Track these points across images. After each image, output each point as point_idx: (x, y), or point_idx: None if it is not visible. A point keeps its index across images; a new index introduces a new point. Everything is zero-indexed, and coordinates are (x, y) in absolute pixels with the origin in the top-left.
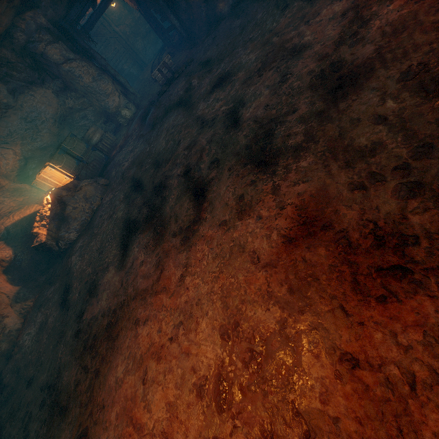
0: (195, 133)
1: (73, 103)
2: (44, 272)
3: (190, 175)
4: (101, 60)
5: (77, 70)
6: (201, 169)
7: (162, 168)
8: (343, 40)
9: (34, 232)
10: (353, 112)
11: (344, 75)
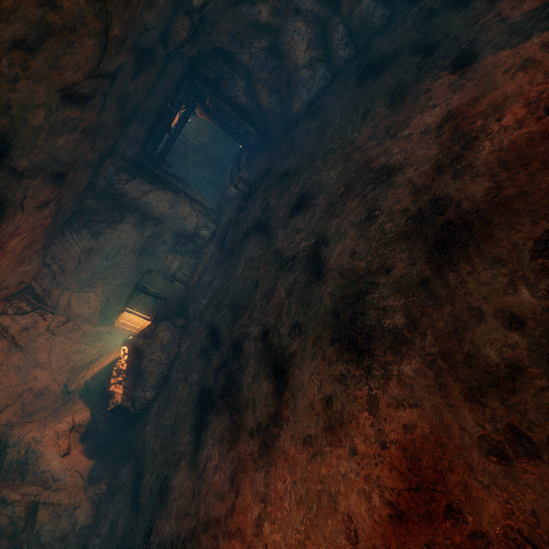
0: (273, 274)
1: (151, 231)
2: (120, 439)
3: (268, 340)
4: (177, 184)
5: (154, 200)
6: (280, 334)
7: (240, 318)
8: (443, 165)
9: (111, 390)
10: (470, 294)
11: (451, 222)
